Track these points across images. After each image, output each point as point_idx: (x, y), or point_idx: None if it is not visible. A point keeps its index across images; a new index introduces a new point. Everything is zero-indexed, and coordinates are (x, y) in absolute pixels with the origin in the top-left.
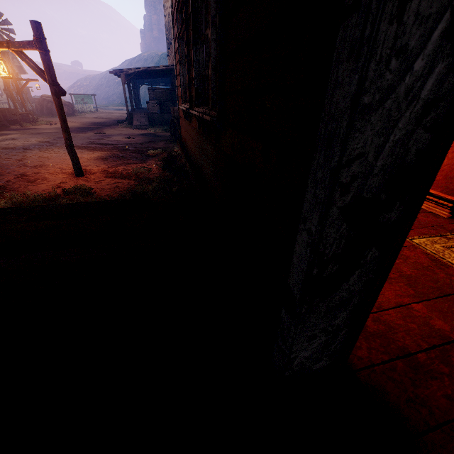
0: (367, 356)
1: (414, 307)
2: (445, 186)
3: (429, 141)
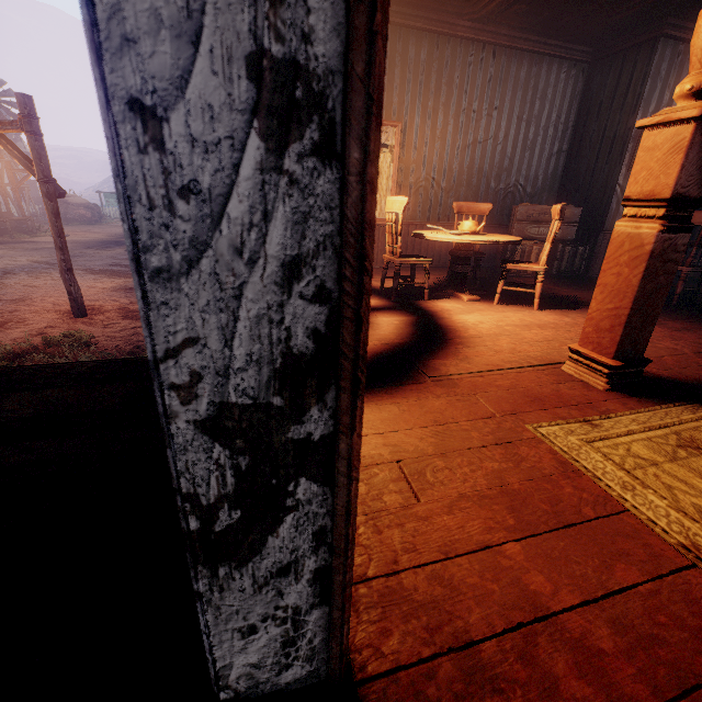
0: (394, 650)
1: (505, 550)
2: (597, 343)
3: (326, 316)
